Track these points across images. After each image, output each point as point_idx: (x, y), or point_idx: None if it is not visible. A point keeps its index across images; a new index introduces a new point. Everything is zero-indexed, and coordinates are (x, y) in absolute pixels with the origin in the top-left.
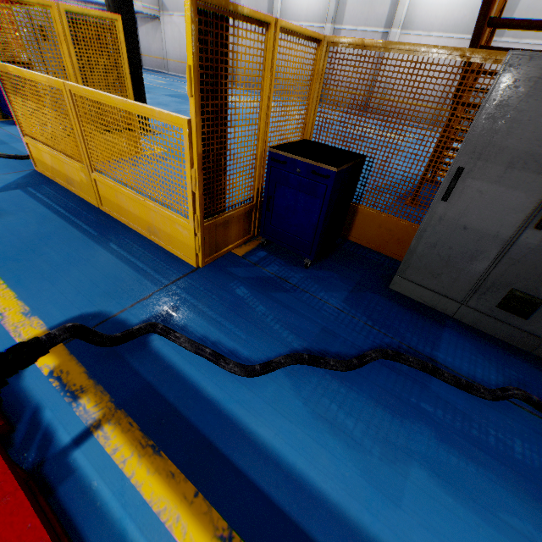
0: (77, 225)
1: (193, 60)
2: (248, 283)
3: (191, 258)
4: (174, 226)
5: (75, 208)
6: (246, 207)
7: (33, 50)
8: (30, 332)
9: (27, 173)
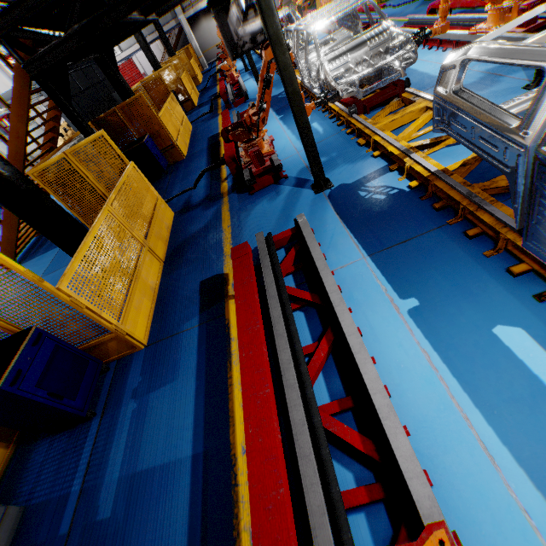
0: None
1: None
2: None
3: None
4: None
5: None
6: None
7: None
8: None
9: (421, 3)
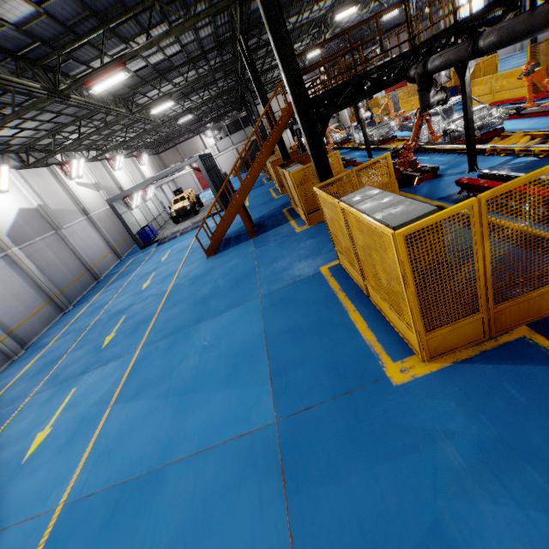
0: None
1: (528, 56)
2: None
3: None
4: (520, 92)
5: None
6: None
7: None
8: None
9: None
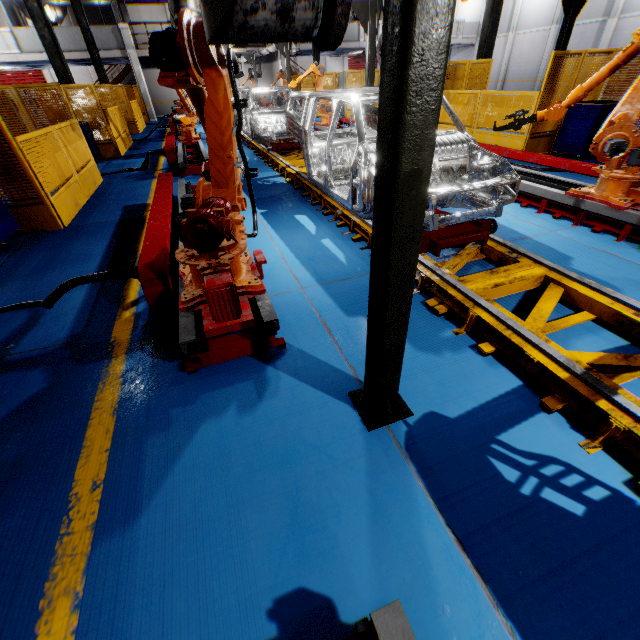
0: None
1: (548, 72)
2: None
3: None
4: (514, 142)
5: None
6: (550, 134)
7: None
8: None
9: None
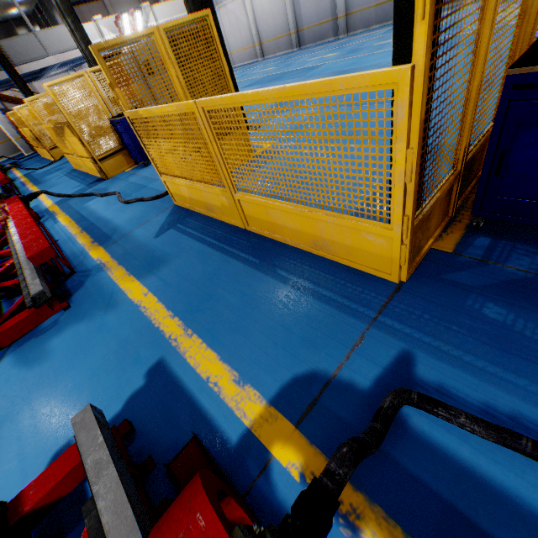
0: (235, 255)
1: None
2: (495, 295)
3: (388, 272)
4: (358, 235)
5: (224, 236)
6: (450, 180)
7: (143, 91)
8: (251, 409)
9: (170, 210)
